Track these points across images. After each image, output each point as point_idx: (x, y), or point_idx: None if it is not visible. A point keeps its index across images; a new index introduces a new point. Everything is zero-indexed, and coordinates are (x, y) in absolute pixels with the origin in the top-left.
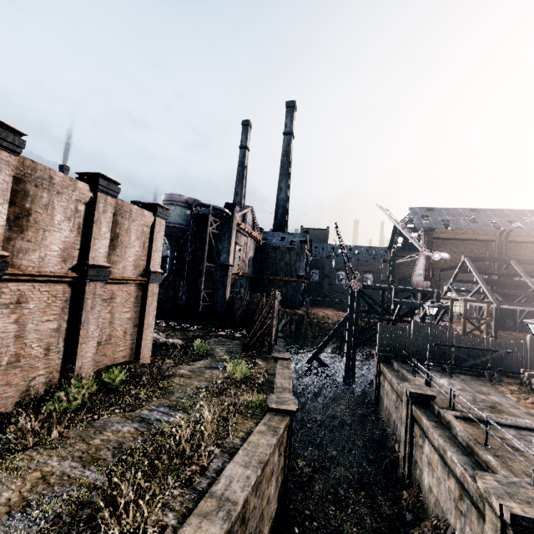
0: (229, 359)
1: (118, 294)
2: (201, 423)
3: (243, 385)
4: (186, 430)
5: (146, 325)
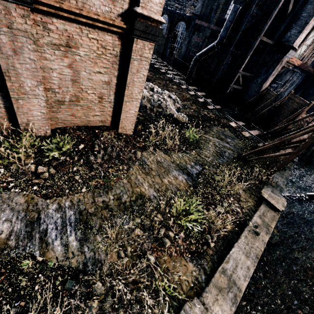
0: (211, 165)
1: (82, 41)
2: (68, 282)
3: (181, 234)
4: (39, 285)
5: (128, 97)
